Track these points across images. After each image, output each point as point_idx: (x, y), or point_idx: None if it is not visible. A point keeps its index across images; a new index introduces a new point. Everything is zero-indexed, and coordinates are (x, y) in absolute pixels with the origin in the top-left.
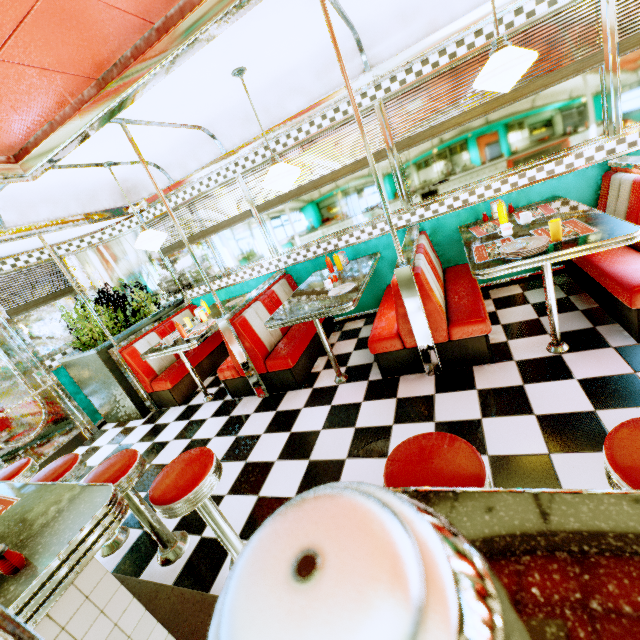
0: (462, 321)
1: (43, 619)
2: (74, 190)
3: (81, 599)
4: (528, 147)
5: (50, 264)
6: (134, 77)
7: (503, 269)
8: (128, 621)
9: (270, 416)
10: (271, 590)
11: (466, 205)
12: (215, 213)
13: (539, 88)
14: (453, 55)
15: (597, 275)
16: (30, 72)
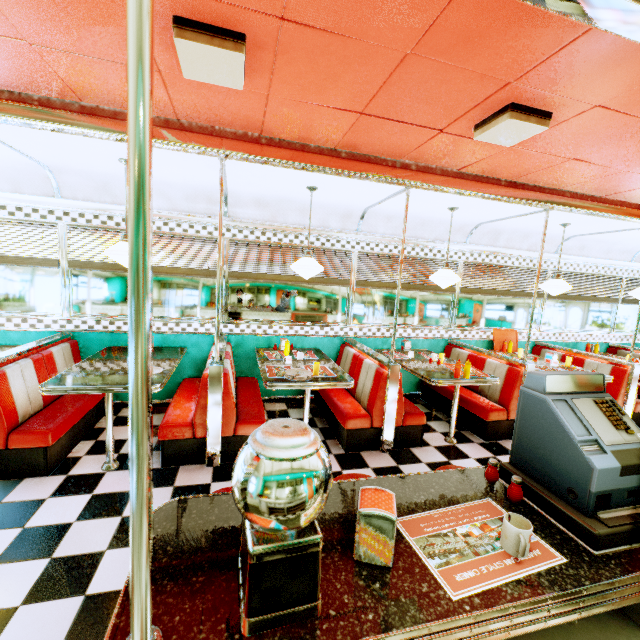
0: (248, 420)
1: None
2: None
3: None
4: (309, 312)
5: None
6: (30, 114)
7: (285, 385)
8: None
9: None
10: (279, 430)
11: (265, 334)
12: (5, 243)
13: (320, 283)
14: (281, 240)
15: (331, 405)
16: None
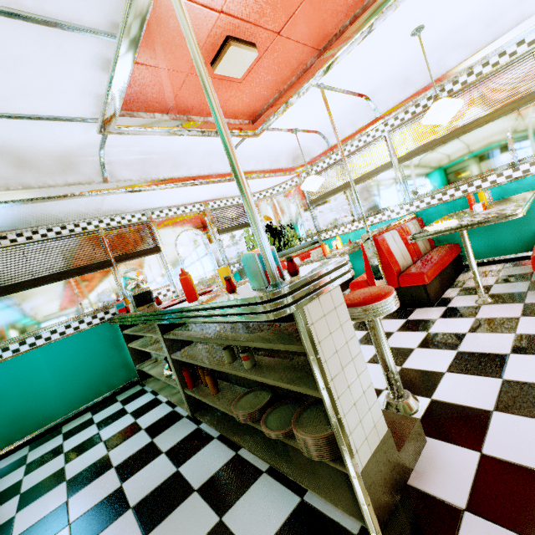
0: None
1: (316, 300)
2: (269, 153)
3: (332, 306)
4: None
5: (242, 207)
6: (348, 38)
7: None
8: (352, 348)
9: (401, 322)
10: None
11: None
12: (359, 168)
13: None
14: None
15: None
16: (289, 45)
